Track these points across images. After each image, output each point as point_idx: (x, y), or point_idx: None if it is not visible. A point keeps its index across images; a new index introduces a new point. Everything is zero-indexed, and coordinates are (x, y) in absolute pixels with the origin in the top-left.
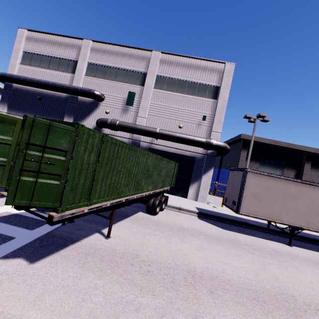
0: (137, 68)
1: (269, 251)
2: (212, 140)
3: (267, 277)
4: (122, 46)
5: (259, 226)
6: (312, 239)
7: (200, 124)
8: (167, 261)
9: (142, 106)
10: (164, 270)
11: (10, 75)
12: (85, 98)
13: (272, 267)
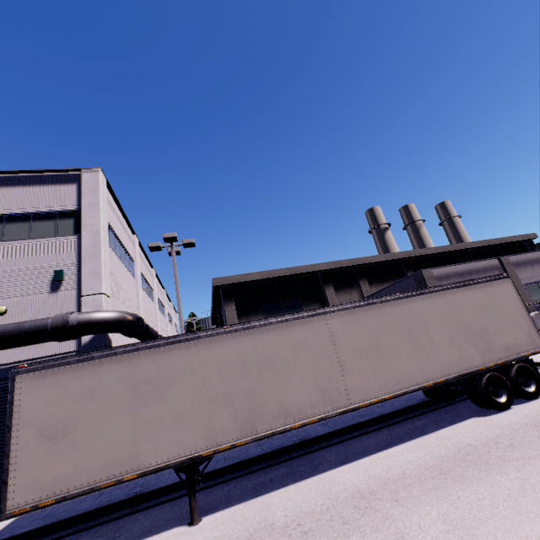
0: None
1: None
2: (67, 316)
3: None
4: None
5: (174, 483)
6: (295, 444)
7: (52, 290)
8: None
9: None
10: None
11: None
12: None
13: None
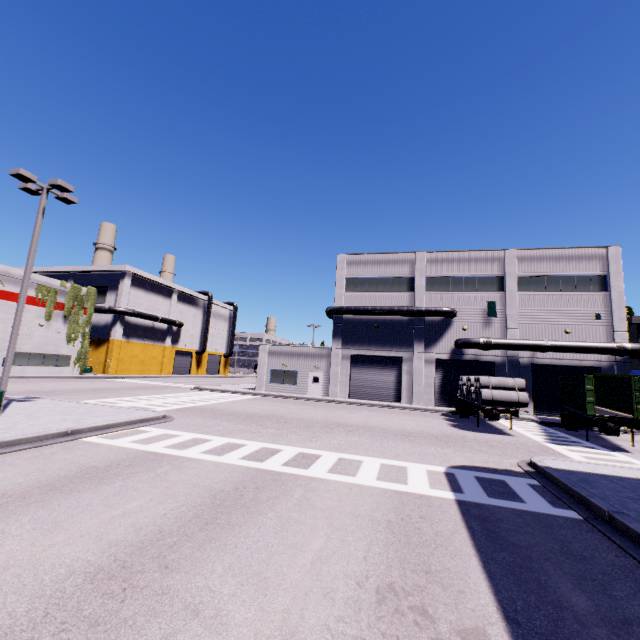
0: (489, 272)
1: None
2: (624, 345)
3: None
4: (465, 251)
5: None
6: None
7: (593, 325)
8: None
9: (510, 315)
10: None
11: (347, 307)
12: (432, 317)
13: None
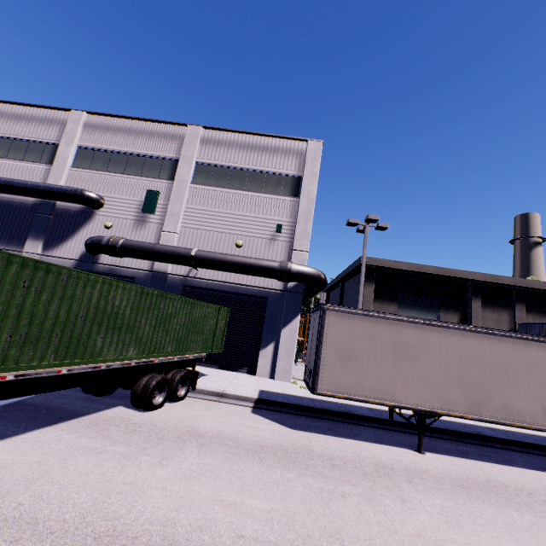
0: (163, 152)
1: (364, 467)
2: (290, 264)
3: (312, 531)
4: (138, 119)
5: (375, 417)
6: (473, 434)
7: (272, 239)
8: (64, 515)
9: (171, 213)
10: (27, 541)
11: None
12: (69, 205)
13: (346, 503)
